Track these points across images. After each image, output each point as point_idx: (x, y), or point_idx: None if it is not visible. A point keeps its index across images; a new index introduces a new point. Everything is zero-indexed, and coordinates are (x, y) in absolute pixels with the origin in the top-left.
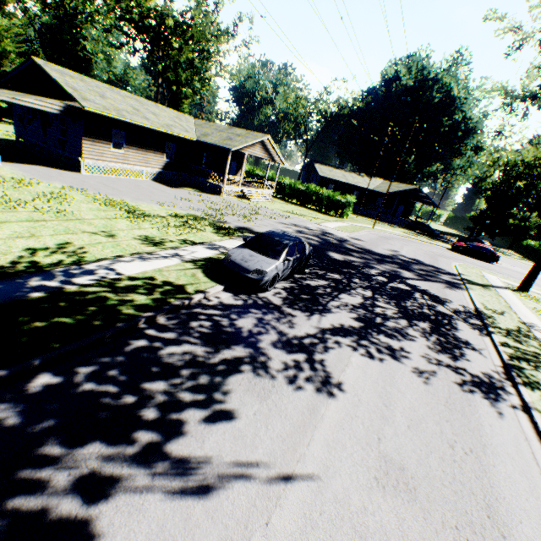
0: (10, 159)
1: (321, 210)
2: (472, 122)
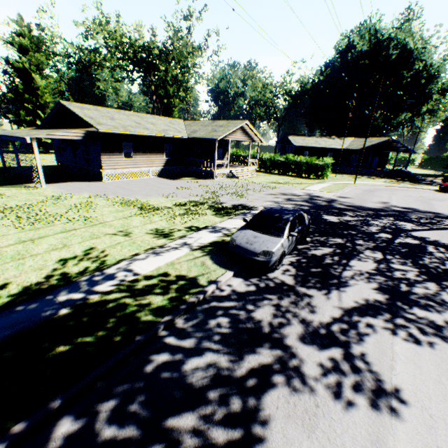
0: (53, 180)
1: (301, 175)
2: (433, 68)
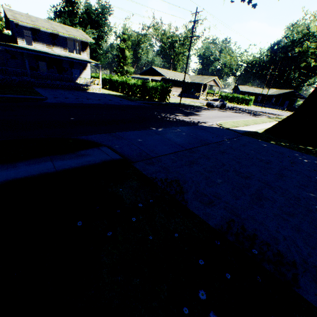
0: None
1: (238, 104)
2: None
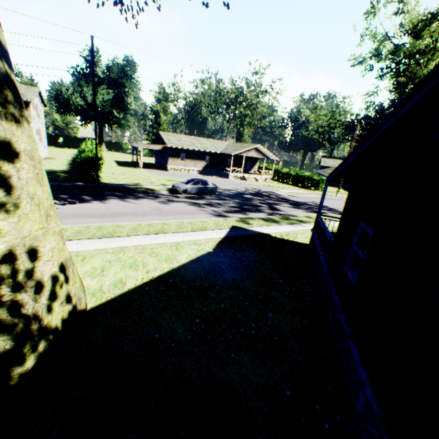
0: (147, 168)
1: (304, 186)
2: None
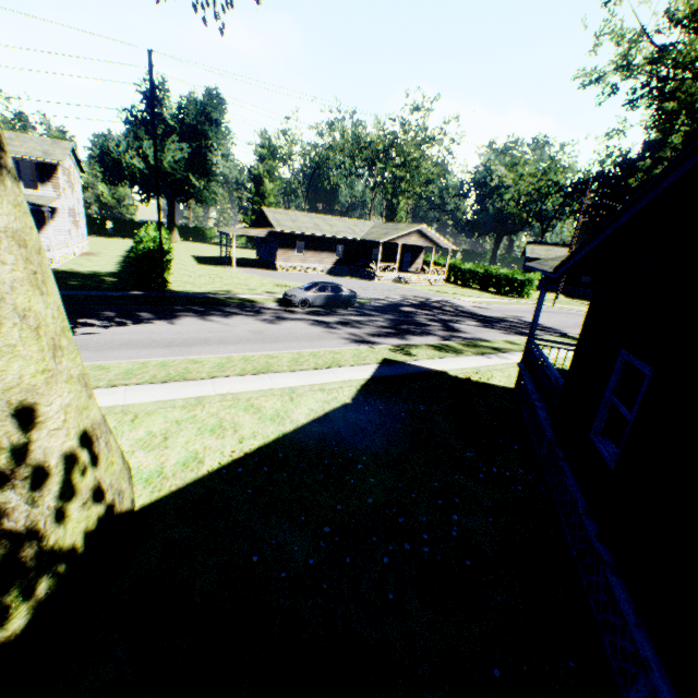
0: (244, 267)
1: (500, 291)
2: None
